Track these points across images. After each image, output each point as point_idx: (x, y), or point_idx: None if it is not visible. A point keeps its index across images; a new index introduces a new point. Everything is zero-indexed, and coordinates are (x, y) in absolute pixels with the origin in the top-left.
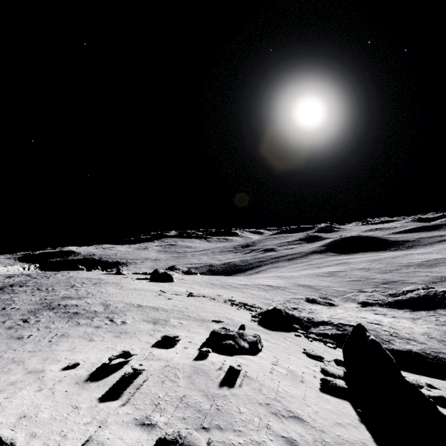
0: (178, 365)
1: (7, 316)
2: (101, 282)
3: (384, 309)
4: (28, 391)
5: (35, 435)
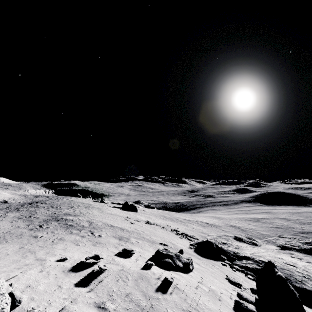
0: (130, 270)
1: (31, 221)
2: (90, 206)
3: (300, 254)
4: (34, 271)
5: (33, 299)
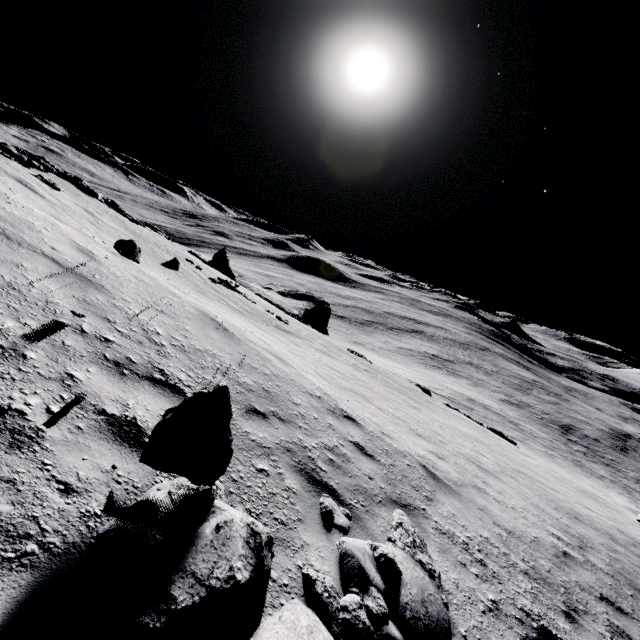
0: None
1: None
2: None
3: (276, 293)
4: None
5: None
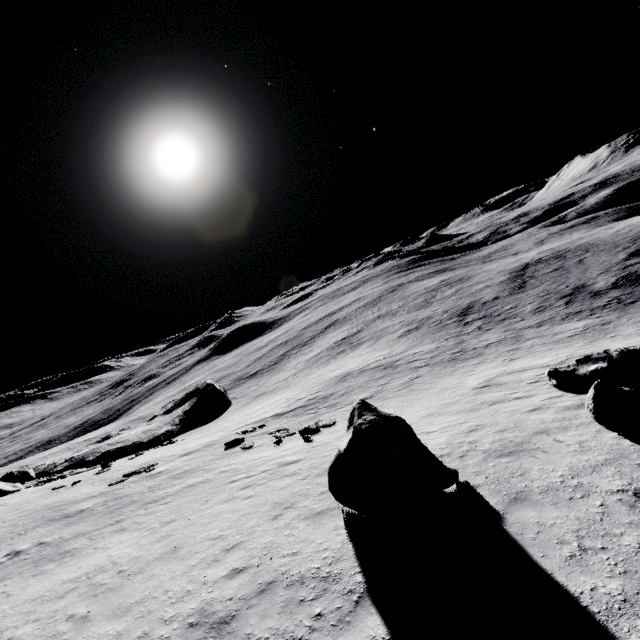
0: None
1: None
2: None
3: (160, 417)
4: None
5: None
